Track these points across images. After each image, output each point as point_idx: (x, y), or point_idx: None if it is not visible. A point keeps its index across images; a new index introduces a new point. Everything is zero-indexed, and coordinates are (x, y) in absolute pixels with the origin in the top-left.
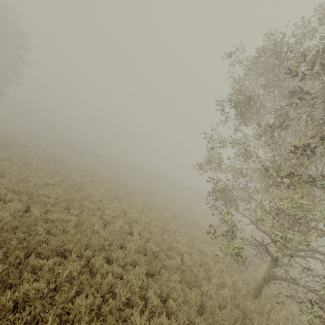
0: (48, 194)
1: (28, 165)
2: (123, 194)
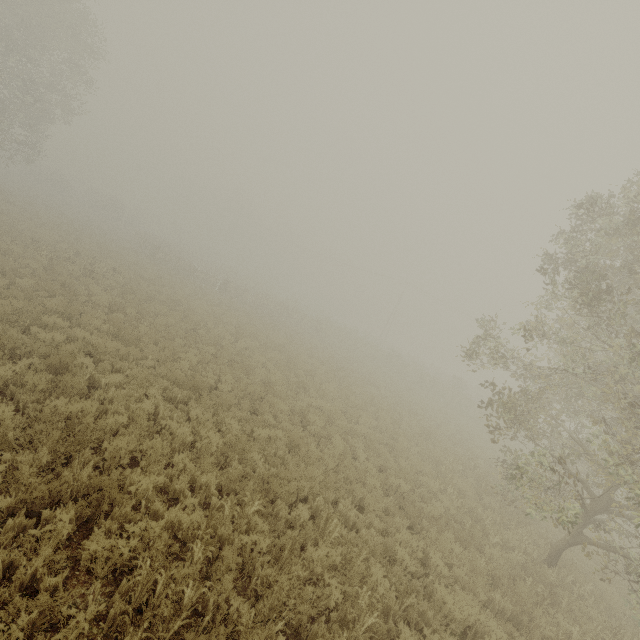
0: (218, 384)
1: (147, 318)
2: (304, 375)
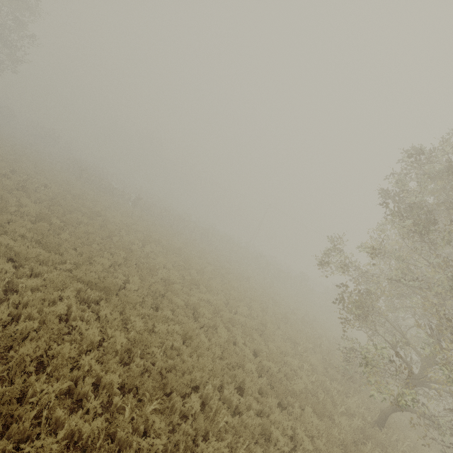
0: (126, 284)
1: (69, 226)
2: (196, 274)
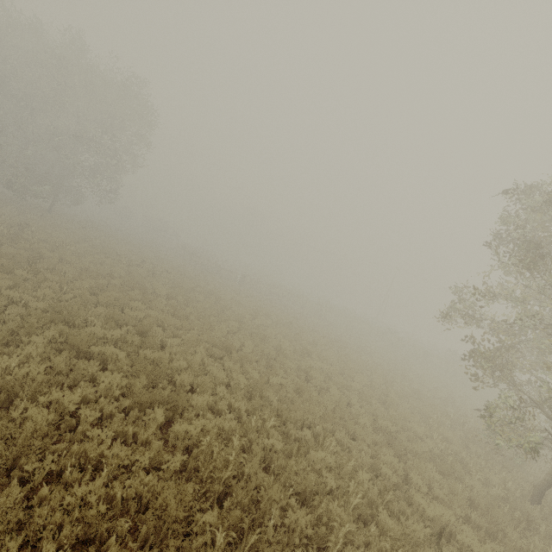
0: (242, 347)
1: (191, 303)
2: (308, 345)
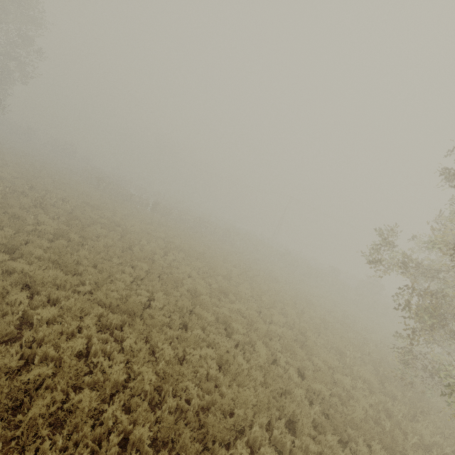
0: (151, 302)
1: (88, 241)
2: (223, 280)
